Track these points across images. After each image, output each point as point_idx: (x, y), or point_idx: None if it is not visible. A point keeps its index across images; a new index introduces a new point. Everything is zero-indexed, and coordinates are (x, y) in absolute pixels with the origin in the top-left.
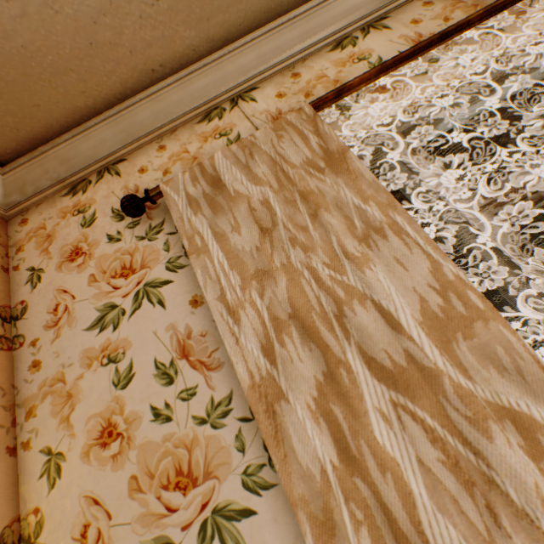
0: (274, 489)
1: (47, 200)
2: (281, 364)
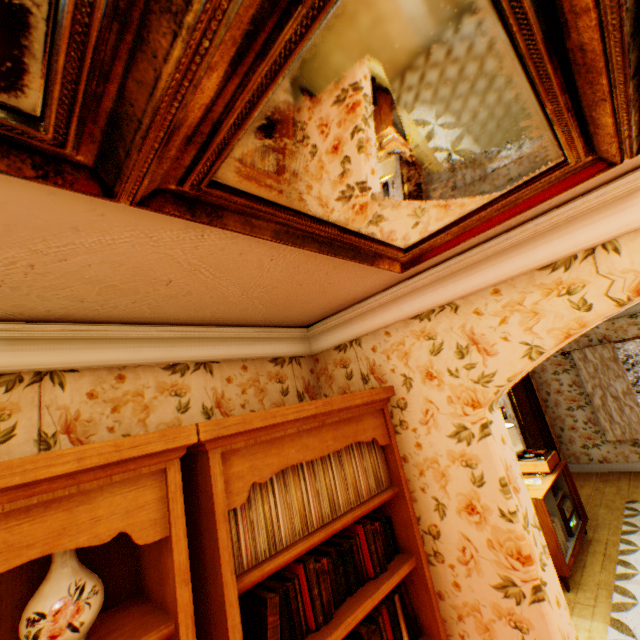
0: (589, 405)
1: None
2: (594, 391)
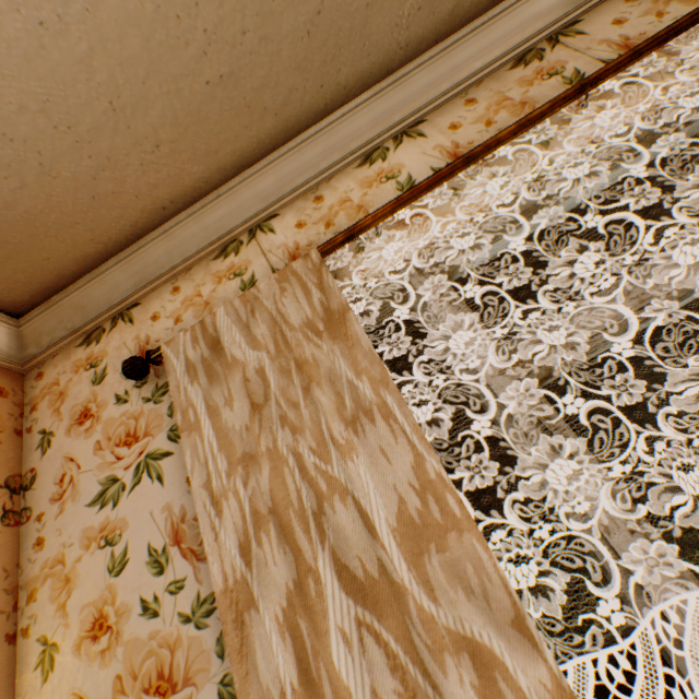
0: None
1: (63, 350)
2: (256, 566)
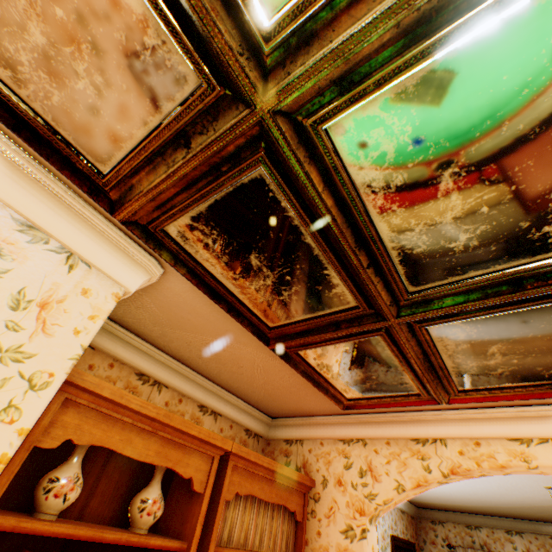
0: None
1: (424, 518)
2: None
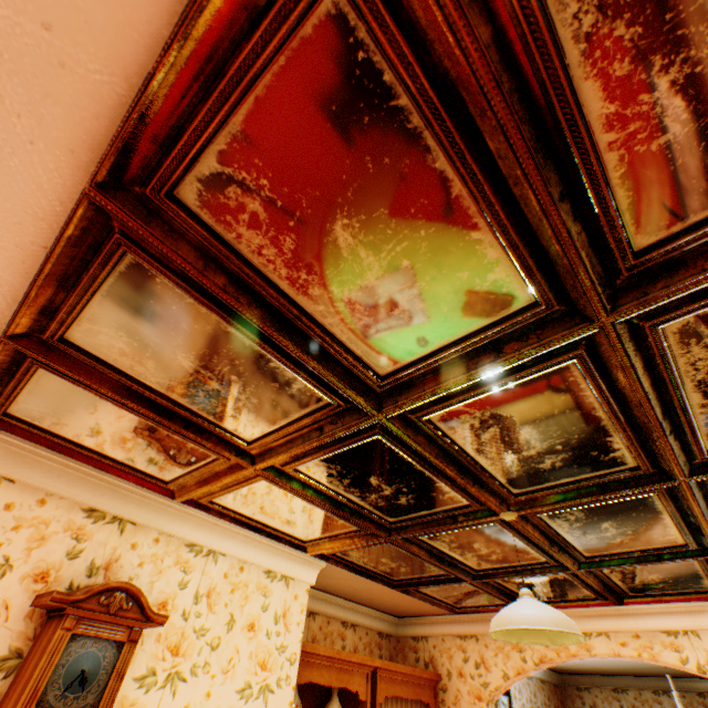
0: None
1: (569, 684)
2: None
